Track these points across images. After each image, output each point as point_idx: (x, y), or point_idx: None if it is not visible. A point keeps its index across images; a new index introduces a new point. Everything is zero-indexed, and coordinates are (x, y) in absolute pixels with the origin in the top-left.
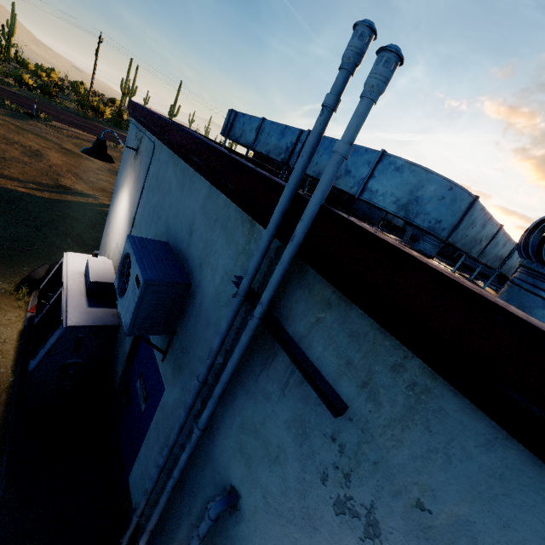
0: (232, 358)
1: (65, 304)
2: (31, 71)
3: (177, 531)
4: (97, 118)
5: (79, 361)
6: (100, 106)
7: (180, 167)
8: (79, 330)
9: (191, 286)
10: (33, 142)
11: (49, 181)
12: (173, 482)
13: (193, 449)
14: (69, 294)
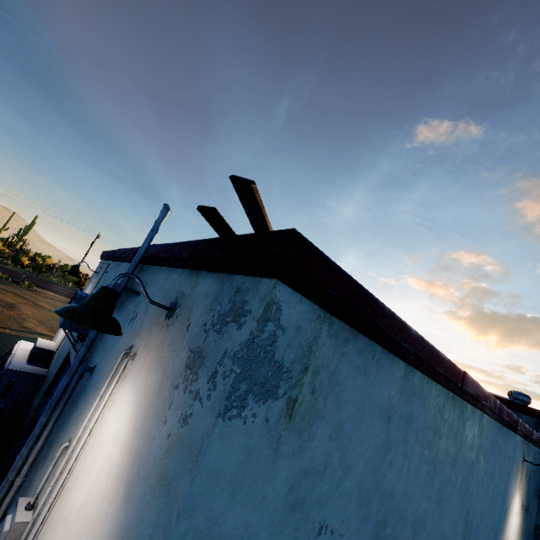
0: None
1: (10, 360)
2: (30, 257)
3: (51, 436)
4: (76, 288)
5: (1, 407)
6: (81, 279)
7: (117, 266)
8: (15, 374)
9: None
10: (11, 299)
11: (14, 323)
12: (60, 392)
13: (79, 363)
14: (15, 356)
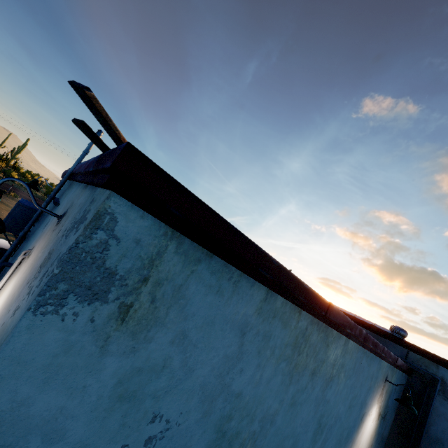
0: (37, 212)
1: None
2: (21, 173)
3: None
4: None
5: None
6: None
7: None
8: None
9: (42, 216)
10: None
11: None
12: None
13: (5, 259)
14: None
